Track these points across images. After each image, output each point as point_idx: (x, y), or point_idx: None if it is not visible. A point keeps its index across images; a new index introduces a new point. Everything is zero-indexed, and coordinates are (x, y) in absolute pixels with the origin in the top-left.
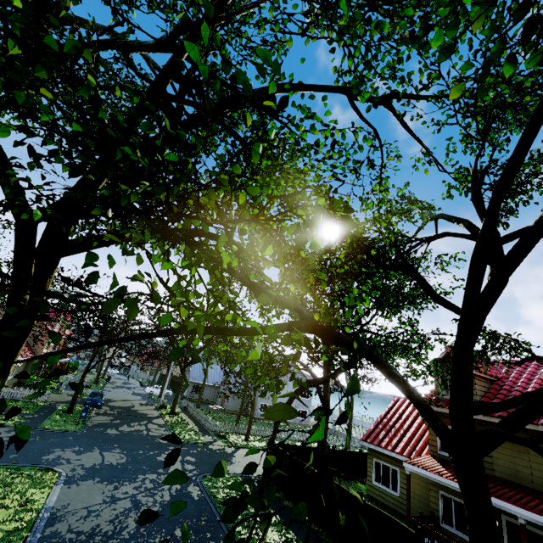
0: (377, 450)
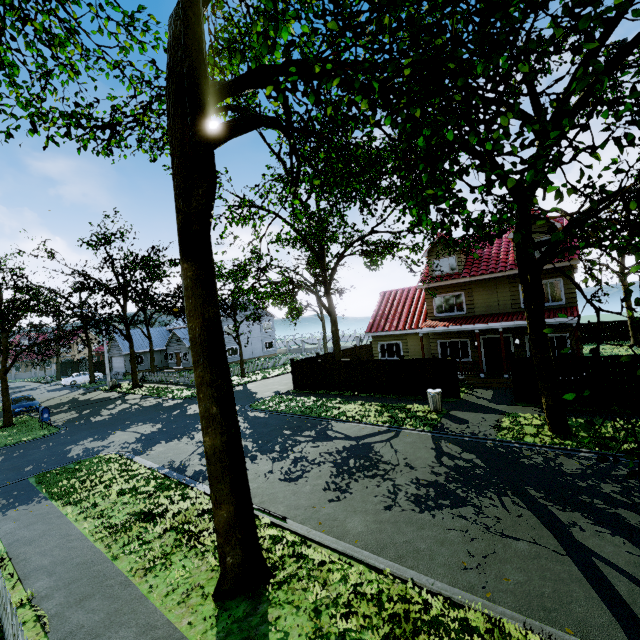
0: (380, 336)
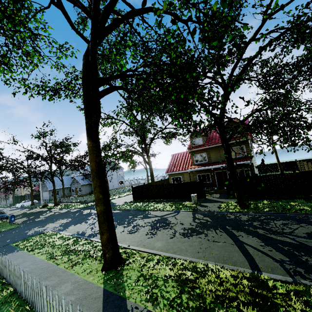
0: (172, 174)
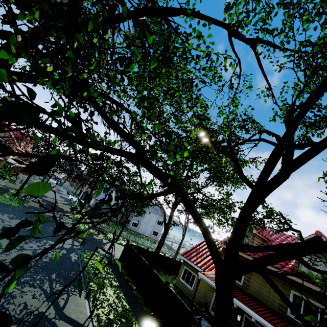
0: (188, 262)
